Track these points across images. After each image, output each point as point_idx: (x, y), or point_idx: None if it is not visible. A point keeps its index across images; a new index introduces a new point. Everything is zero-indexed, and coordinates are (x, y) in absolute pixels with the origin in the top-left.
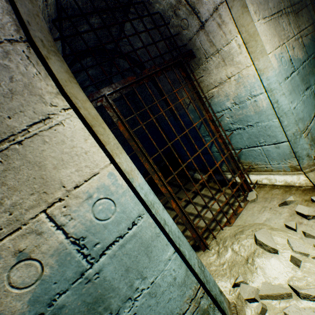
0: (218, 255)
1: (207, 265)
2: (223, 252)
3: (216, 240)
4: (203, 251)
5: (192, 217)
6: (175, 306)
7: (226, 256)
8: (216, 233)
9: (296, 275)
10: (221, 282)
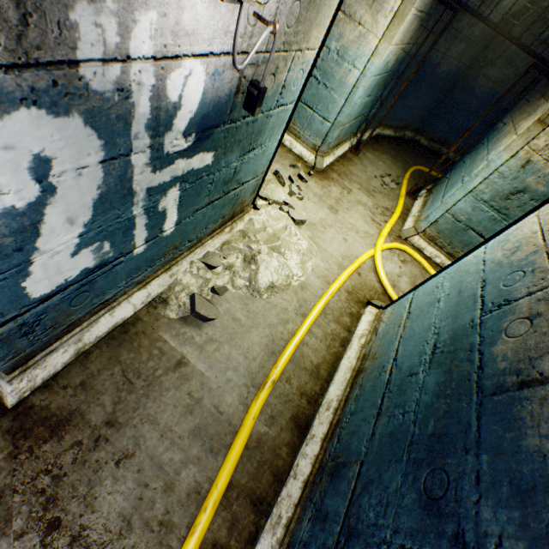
0: None
1: None
2: None
3: None
4: None
5: None
6: (259, 170)
7: None
8: None
9: (288, 199)
10: None
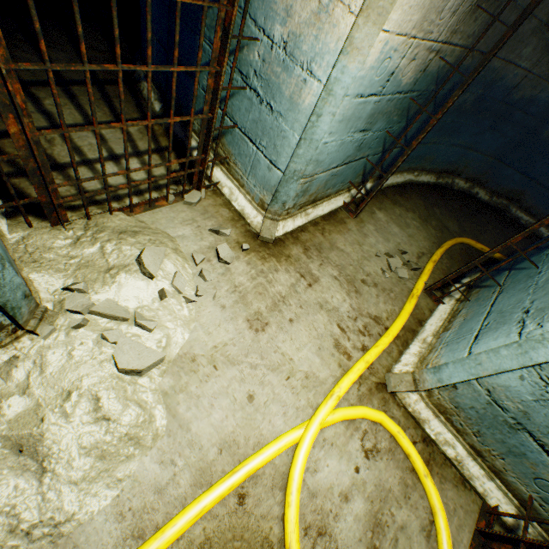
0: (75, 243)
1: (43, 249)
2: (87, 244)
3: (89, 222)
4: (52, 226)
5: (77, 159)
6: None
7: (86, 250)
8: (99, 213)
9: (151, 306)
10: (50, 278)
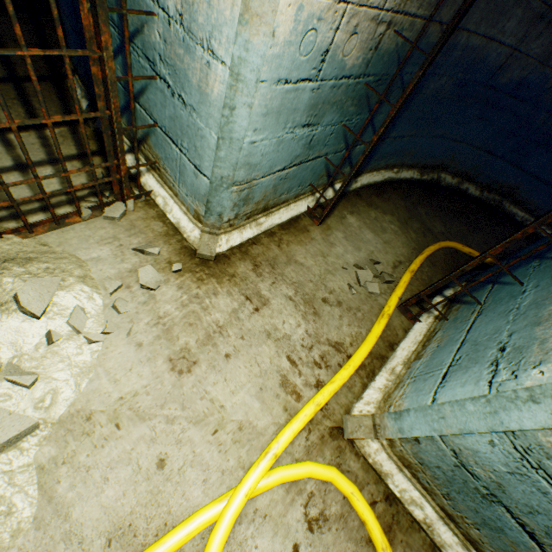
0: None
1: None
2: None
3: None
4: None
5: None
6: None
7: None
8: None
9: (33, 353)
10: None
